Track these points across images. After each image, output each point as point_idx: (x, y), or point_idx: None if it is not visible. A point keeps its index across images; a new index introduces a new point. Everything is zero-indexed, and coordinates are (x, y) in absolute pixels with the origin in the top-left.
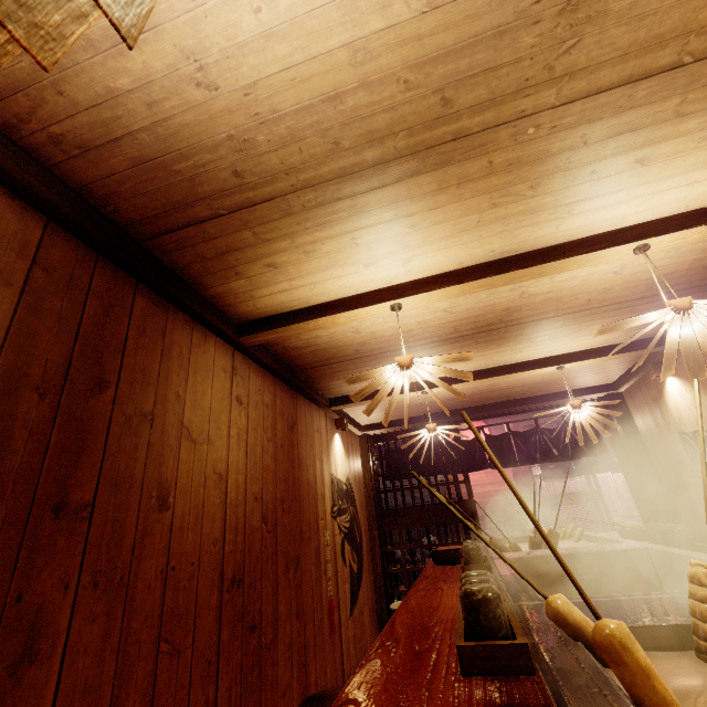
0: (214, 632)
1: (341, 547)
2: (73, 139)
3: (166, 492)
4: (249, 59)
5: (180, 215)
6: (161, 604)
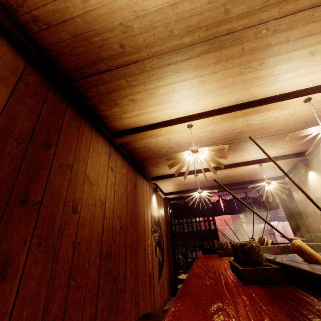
0: (96, 279)
1: (155, 248)
2: (43, 19)
3: (76, 204)
4: None
5: (92, 68)
6: (72, 260)
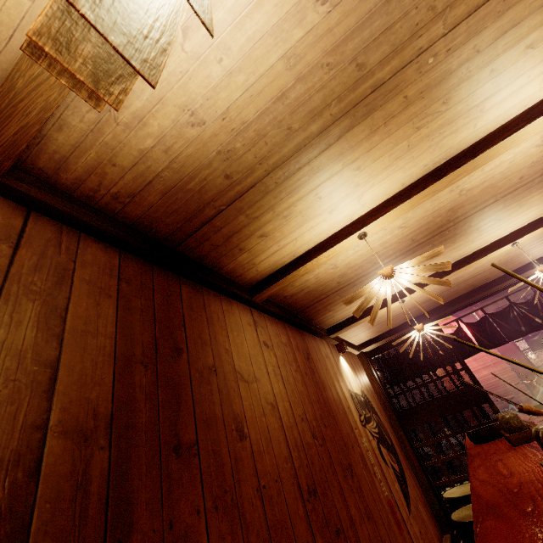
0: (310, 540)
1: (379, 450)
2: (125, 192)
3: (240, 424)
4: (220, 95)
5: (196, 220)
6: (265, 519)
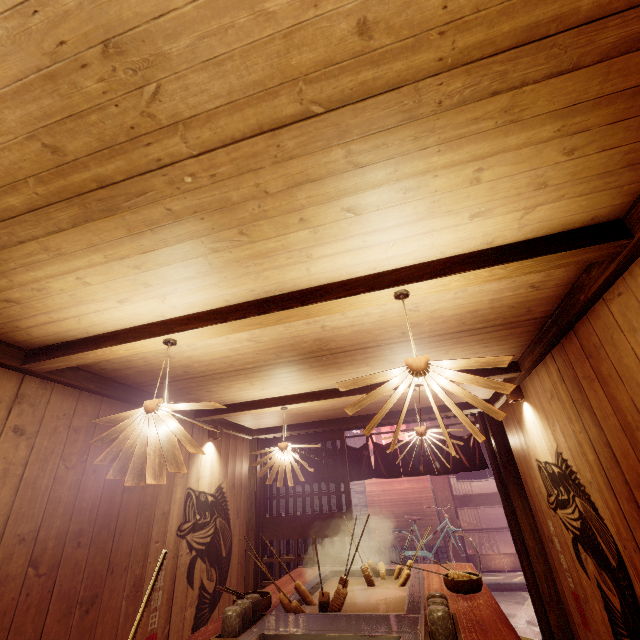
0: None
1: (189, 567)
2: None
3: None
4: None
5: None
6: None
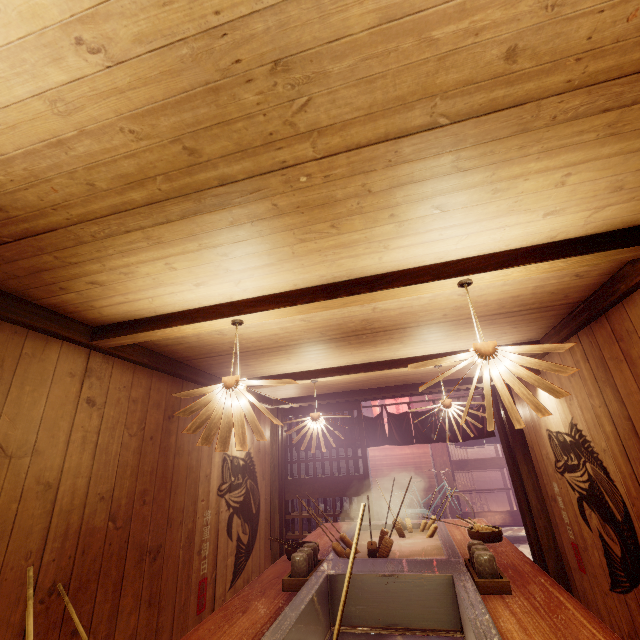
0: None
1: (228, 522)
2: None
3: None
4: None
5: None
6: None
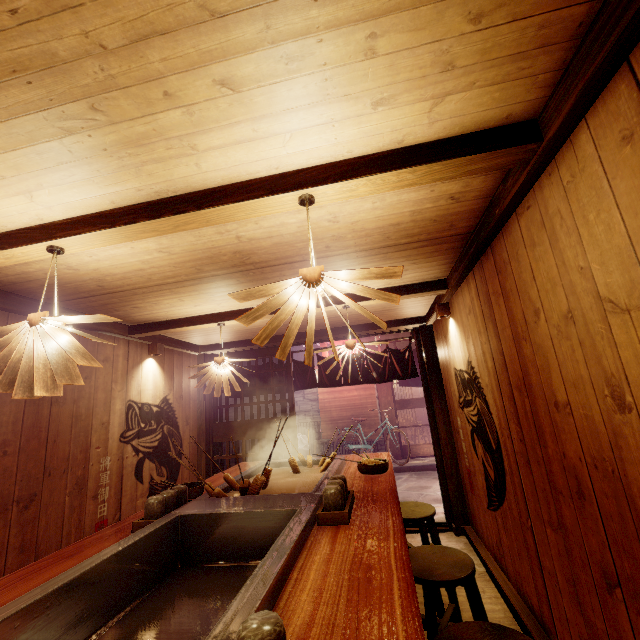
0: None
1: (137, 467)
2: None
3: None
4: None
5: None
6: None
